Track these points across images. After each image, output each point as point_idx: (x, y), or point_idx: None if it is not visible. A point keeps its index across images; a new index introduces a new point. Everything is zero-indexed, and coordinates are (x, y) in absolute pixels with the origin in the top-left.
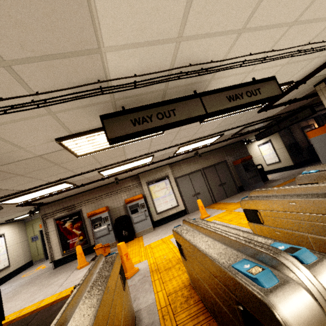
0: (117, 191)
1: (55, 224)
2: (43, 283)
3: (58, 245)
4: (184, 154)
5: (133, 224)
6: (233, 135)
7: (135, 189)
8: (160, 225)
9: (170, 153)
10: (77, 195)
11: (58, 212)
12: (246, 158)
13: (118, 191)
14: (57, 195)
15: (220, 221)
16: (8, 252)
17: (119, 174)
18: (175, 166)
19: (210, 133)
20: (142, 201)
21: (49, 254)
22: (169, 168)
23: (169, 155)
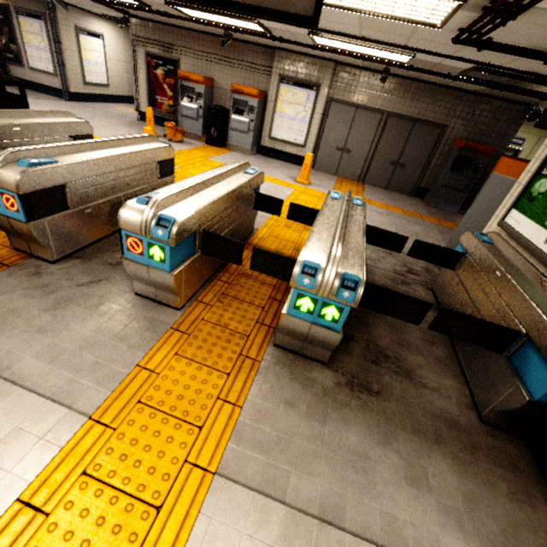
0: (235, 61)
1: (145, 62)
2: (112, 125)
3: (145, 94)
4: (345, 55)
5: (229, 128)
6: (460, 74)
7: (261, 75)
8: (266, 157)
9: (305, 36)
10: (179, 30)
11: (152, 43)
12: (479, 147)
13: (236, 63)
14: (143, 12)
15: (291, 194)
16: (108, 67)
17: (221, 28)
18: (347, 76)
19: (365, 34)
20: (254, 104)
21: (135, 99)
22: (332, 72)
23: (311, 41)
